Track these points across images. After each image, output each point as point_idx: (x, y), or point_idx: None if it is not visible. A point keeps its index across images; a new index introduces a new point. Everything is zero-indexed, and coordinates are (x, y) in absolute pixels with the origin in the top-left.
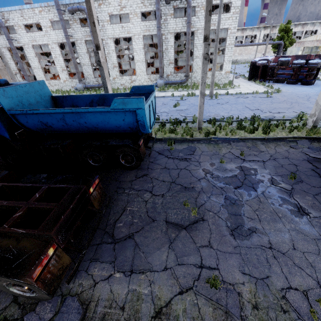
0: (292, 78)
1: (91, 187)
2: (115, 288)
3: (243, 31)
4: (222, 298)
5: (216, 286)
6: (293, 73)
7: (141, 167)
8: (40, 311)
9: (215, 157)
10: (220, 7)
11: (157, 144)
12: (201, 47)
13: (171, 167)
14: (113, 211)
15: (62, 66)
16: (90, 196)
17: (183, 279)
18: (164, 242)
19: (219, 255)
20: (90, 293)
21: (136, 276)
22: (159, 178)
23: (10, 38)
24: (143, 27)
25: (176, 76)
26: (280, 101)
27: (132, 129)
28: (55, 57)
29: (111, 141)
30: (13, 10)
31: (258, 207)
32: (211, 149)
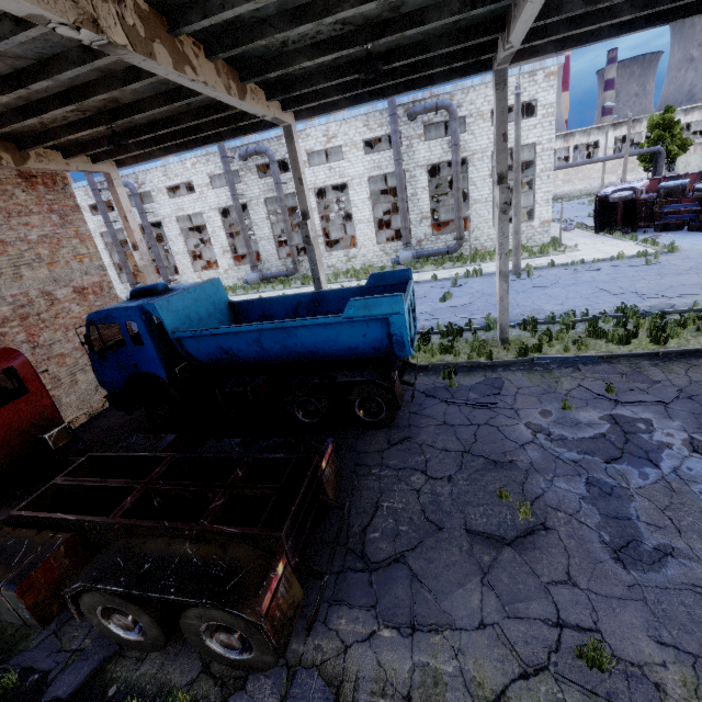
0: (701, 220)
1: (323, 459)
2: (386, 659)
3: (567, 138)
4: (620, 692)
5: (601, 665)
6: (700, 209)
7: (395, 423)
8: (255, 692)
9: (550, 397)
10: (518, 115)
11: (420, 377)
12: (483, 184)
13: (457, 421)
14: (356, 509)
15: (224, 245)
16: (322, 476)
17: (525, 647)
18: (469, 572)
19: (597, 602)
20: (338, 664)
21: (423, 637)
22: (437, 445)
23: (143, 210)
24: (368, 164)
25: (436, 242)
26: (679, 271)
27: (378, 350)
28: (212, 232)
29: (339, 375)
30: (152, 169)
31: (668, 502)
32: (537, 382)
